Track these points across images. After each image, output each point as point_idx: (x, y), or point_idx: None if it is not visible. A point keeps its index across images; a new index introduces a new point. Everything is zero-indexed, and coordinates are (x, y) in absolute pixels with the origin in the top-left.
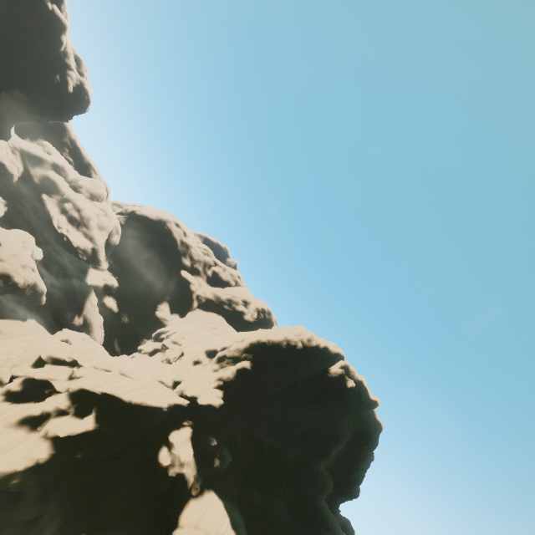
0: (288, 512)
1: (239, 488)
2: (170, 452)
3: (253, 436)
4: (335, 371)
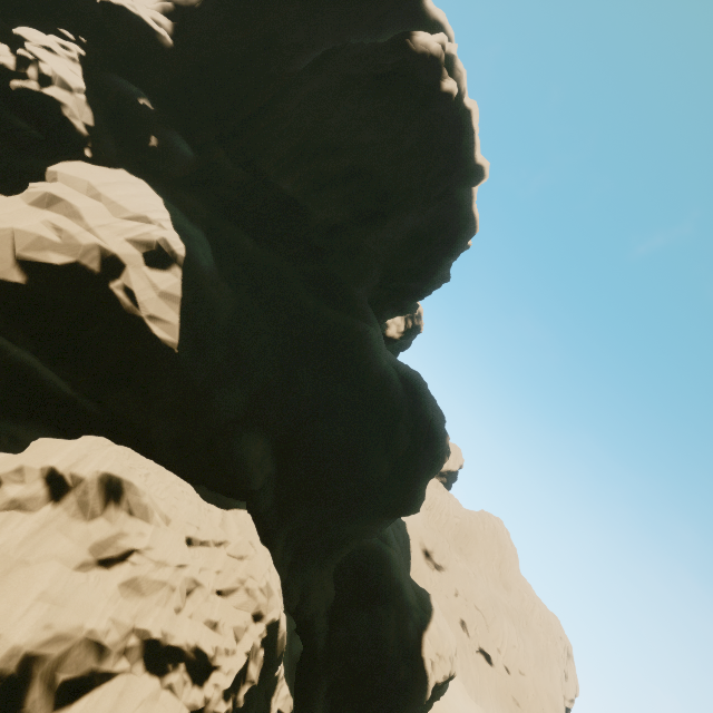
0: (303, 282)
1: (212, 216)
2: (13, 54)
3: (252, 165)
4: (425, 42)
